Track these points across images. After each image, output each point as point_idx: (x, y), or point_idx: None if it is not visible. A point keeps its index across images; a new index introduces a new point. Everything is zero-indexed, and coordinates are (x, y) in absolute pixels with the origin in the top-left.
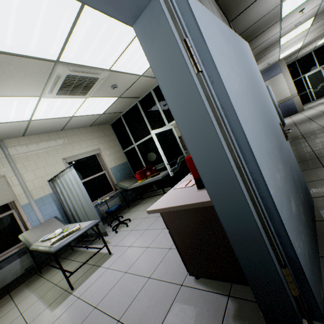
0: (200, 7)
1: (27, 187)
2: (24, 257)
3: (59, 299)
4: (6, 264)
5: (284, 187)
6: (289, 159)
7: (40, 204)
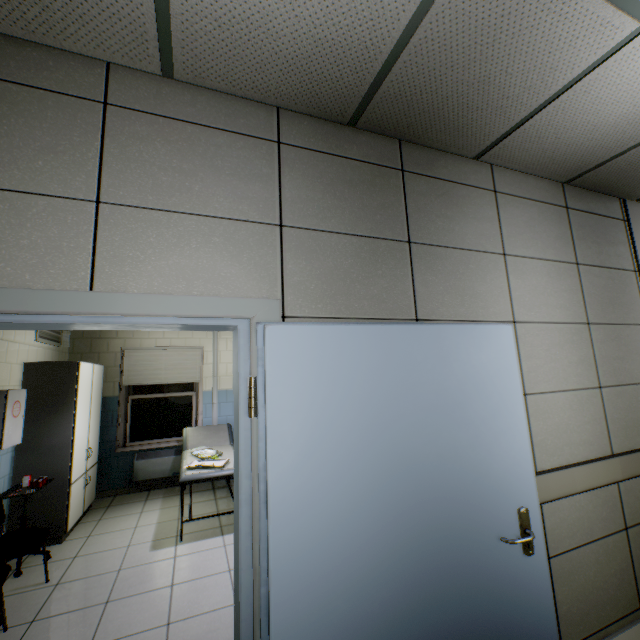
0: (301, 333)
1: (218, 370)
2: (179, 457)
3: (165, 542)
4: (161, 455)
5: (357, 630)
6: (483, 596)
7: (222, 398)
